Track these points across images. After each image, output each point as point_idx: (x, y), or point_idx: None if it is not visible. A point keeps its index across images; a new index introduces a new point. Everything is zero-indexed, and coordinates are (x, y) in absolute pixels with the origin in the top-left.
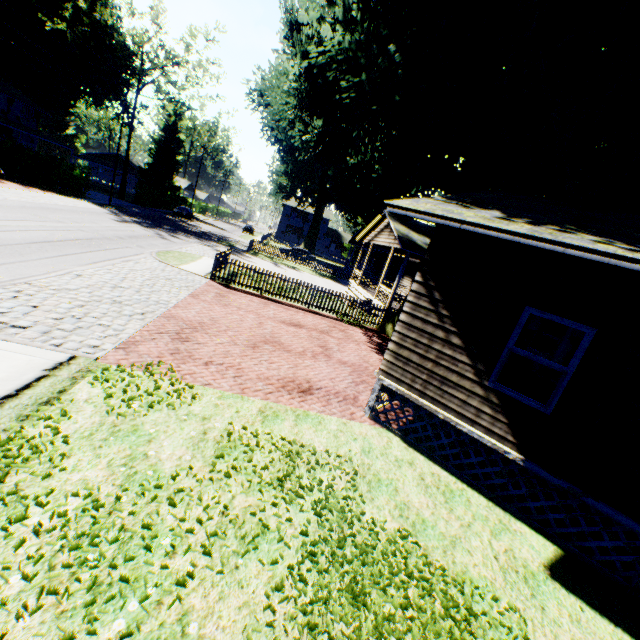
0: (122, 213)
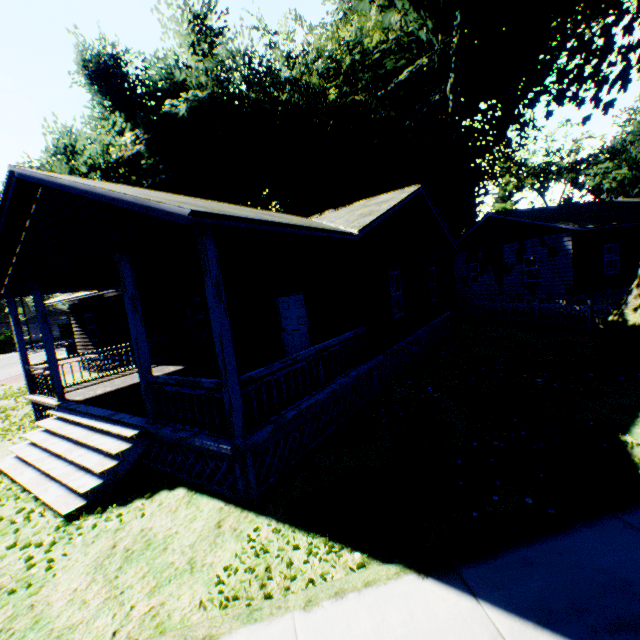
0: (41, 349)
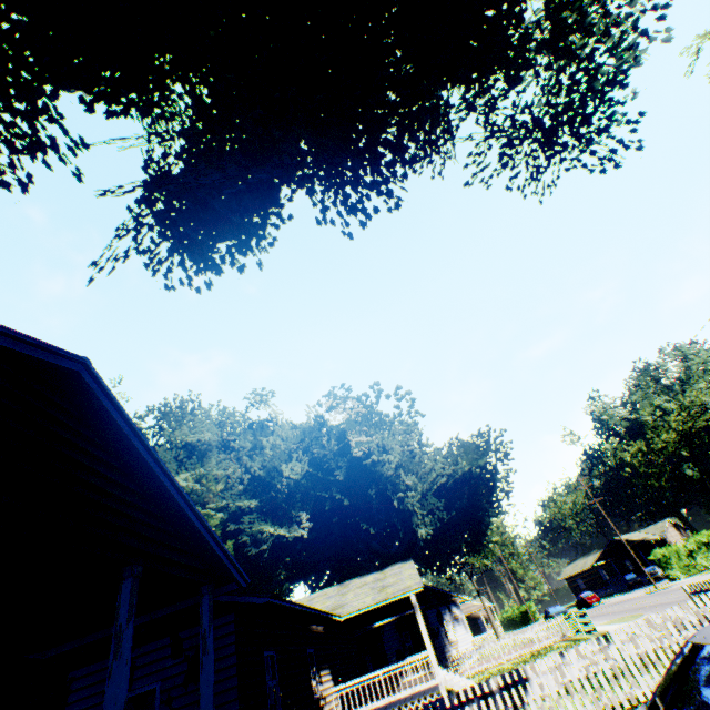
0: None
